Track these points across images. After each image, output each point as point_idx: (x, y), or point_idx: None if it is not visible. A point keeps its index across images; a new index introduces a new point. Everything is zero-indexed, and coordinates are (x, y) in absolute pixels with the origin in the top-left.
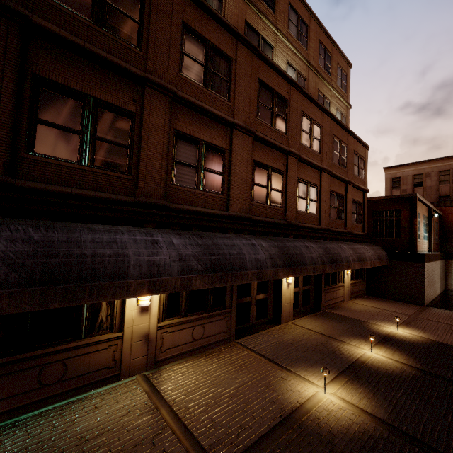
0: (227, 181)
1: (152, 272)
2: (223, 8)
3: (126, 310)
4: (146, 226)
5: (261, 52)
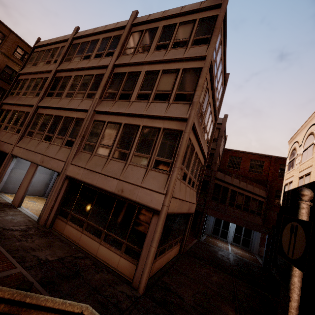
0: None
1: None
2: None
3: None
4: None
5: (1, 78)
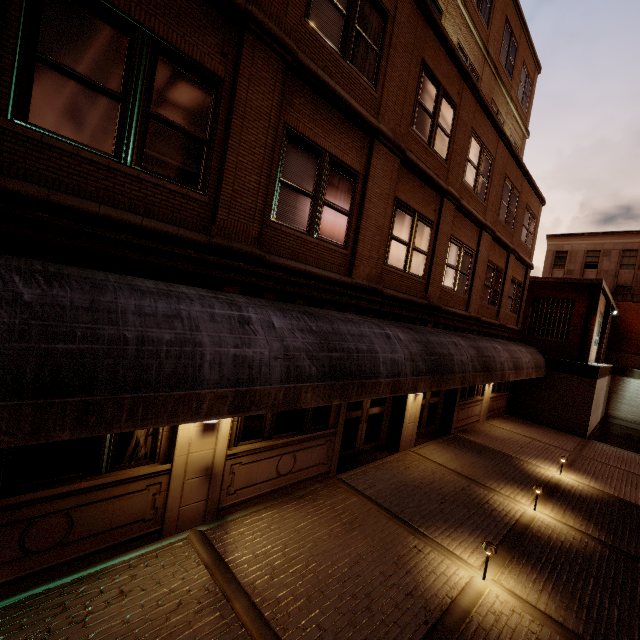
0: (354, 227)
1: (240, 377)
2: None
3: (179, 428)
4: (225, 288)
5: (433, 13)
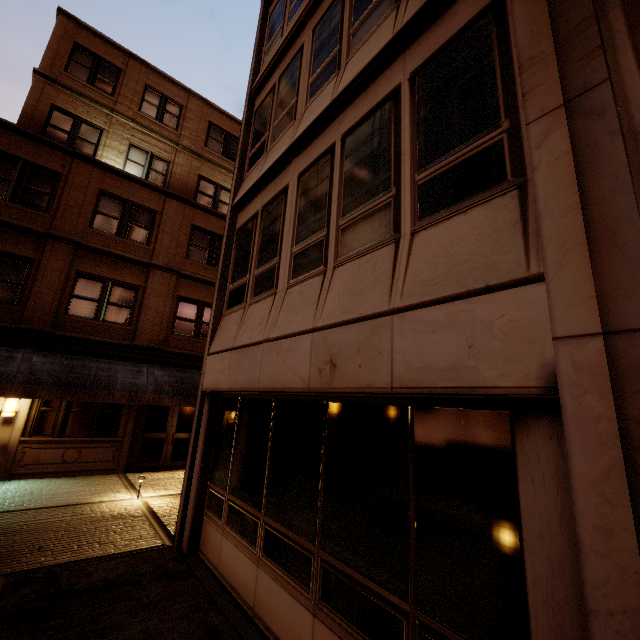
0: (138, 314)
1: None
2: (171, 169)
3: None
4: (25, 348)
5: (197, 203)
